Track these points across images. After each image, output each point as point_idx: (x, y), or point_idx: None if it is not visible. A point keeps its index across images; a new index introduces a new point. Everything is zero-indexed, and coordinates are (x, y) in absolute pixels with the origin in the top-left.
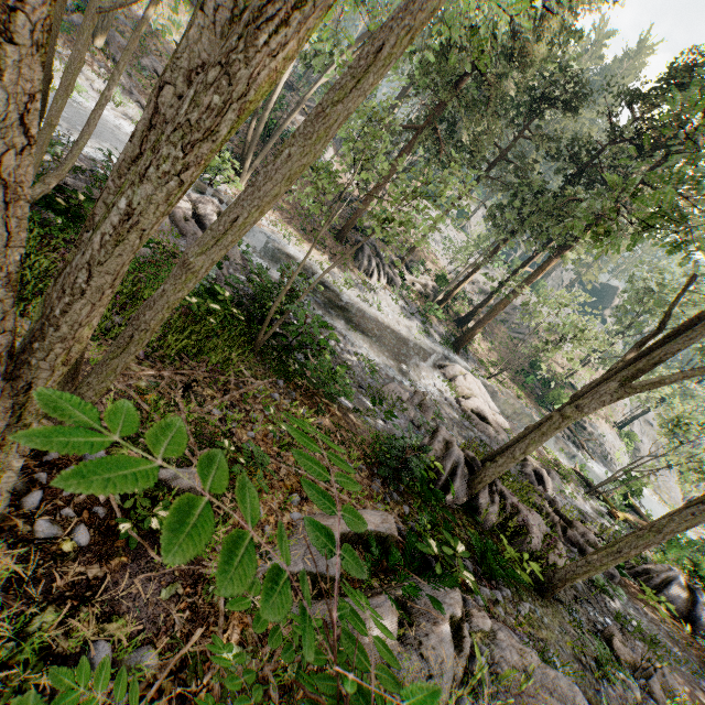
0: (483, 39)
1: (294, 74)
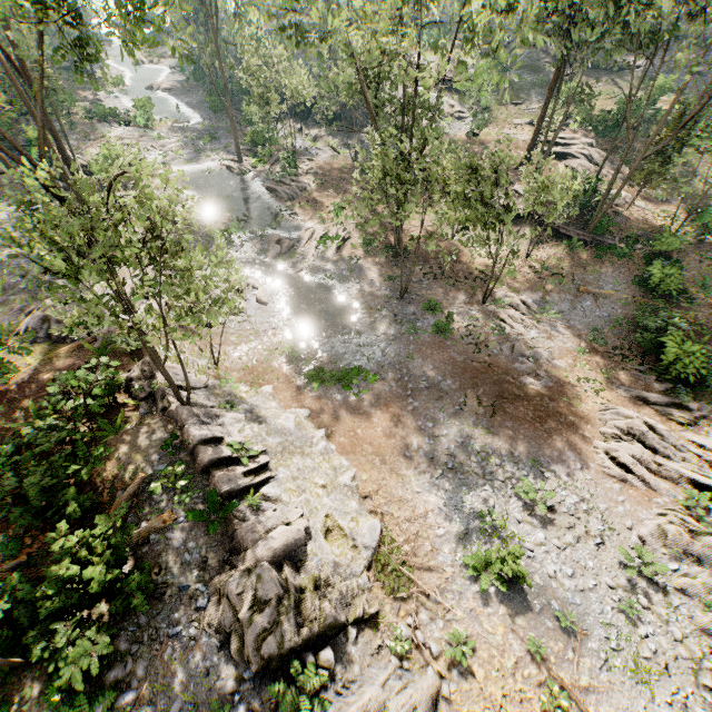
0: None
1: None
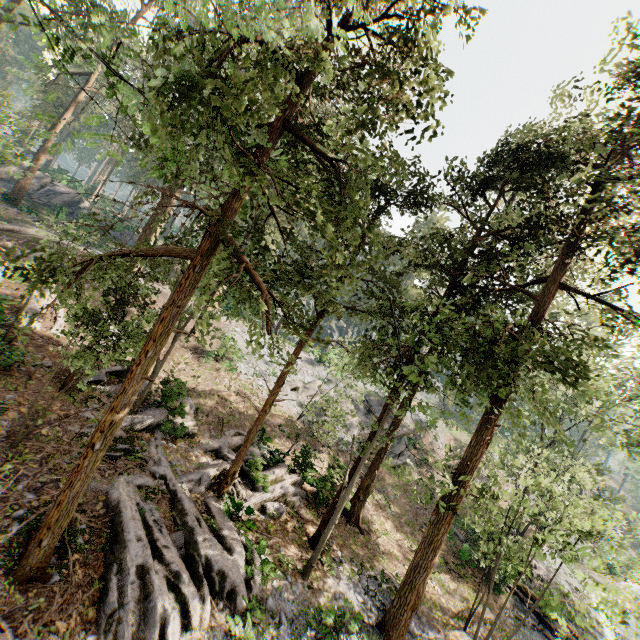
0: None
1: None
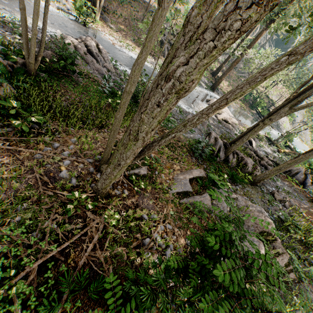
0: None
1: None
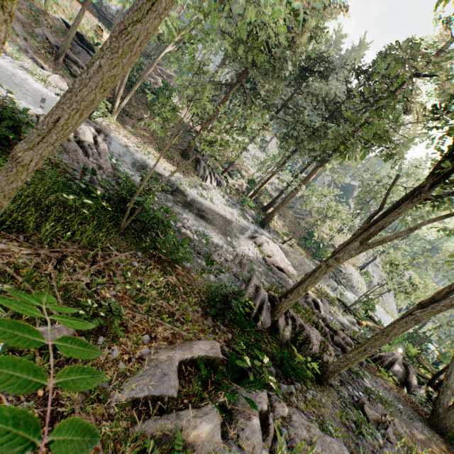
0: (263, 14)
1: (151, 48)
